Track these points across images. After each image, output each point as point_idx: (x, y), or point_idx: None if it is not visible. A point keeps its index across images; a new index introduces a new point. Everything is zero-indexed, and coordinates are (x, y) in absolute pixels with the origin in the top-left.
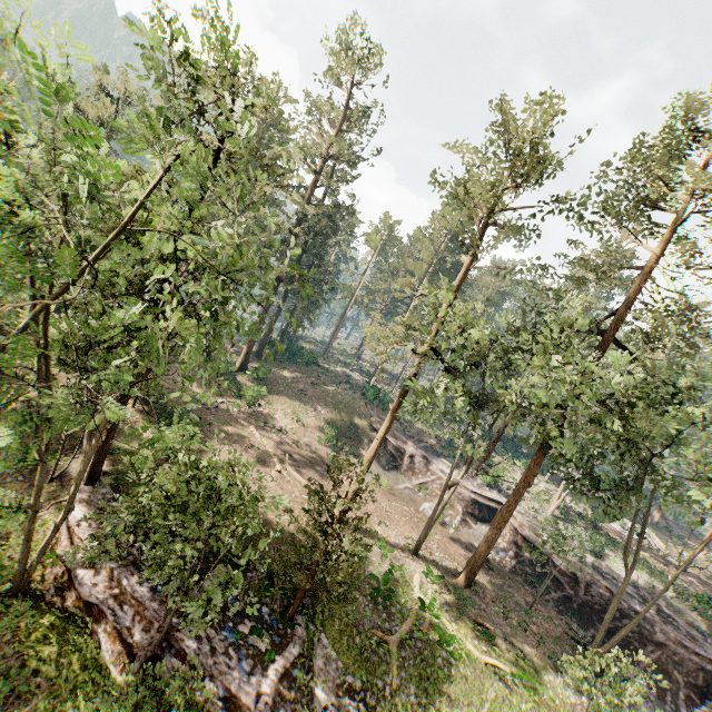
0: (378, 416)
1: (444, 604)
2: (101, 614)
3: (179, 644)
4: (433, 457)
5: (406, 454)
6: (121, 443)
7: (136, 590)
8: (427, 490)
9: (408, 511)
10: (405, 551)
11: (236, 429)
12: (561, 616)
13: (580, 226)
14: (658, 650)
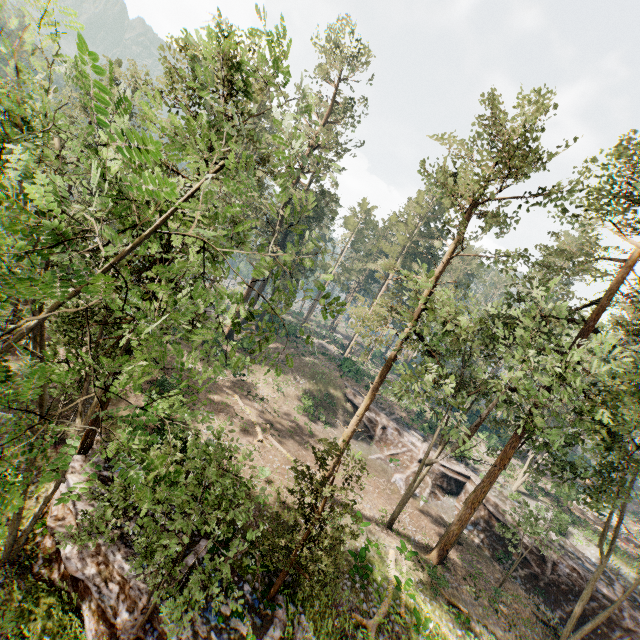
0: (353, 388)
1: (418, 582)
2: (87, 590)
3: (162, 627)
4: (404, 430)
5: (379, 425)
6: (114, 410)
7: (122, 566)
8: (398, 461)
9: (381, 482)
10: (379, 524)
11: (221, 398)
12: (528, 595)
13: (561, 218)
14: (626, 635)
